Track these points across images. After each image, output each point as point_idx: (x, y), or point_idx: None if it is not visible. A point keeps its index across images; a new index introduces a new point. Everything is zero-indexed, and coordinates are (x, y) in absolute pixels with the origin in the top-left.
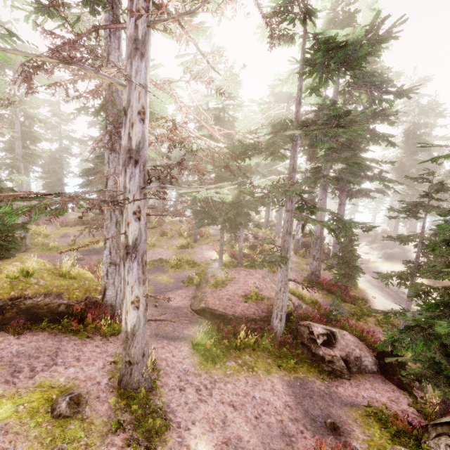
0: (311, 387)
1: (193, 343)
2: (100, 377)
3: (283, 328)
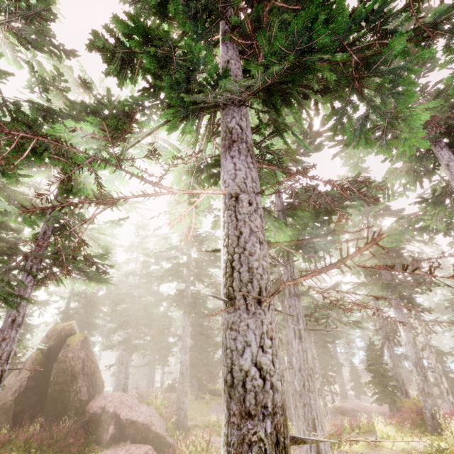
0: None
1: None
2: None
3: None
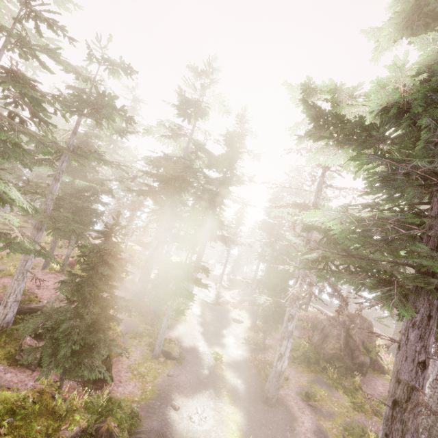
0: None
1: None
2: None
3: (10, 317)
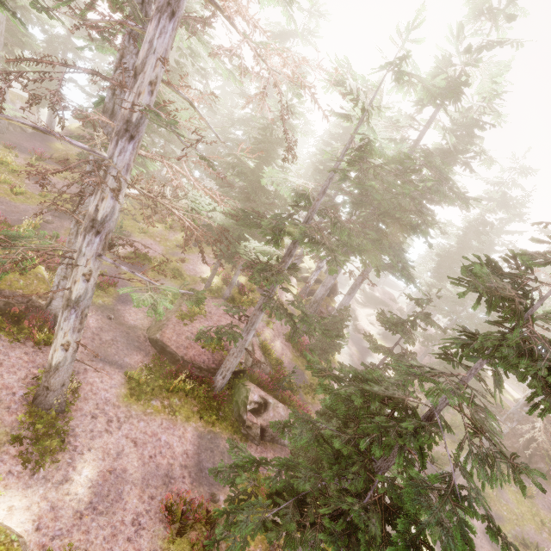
0: (219, 442)
1: (126, 375)
2: (17, 388)
3: (224, 384)
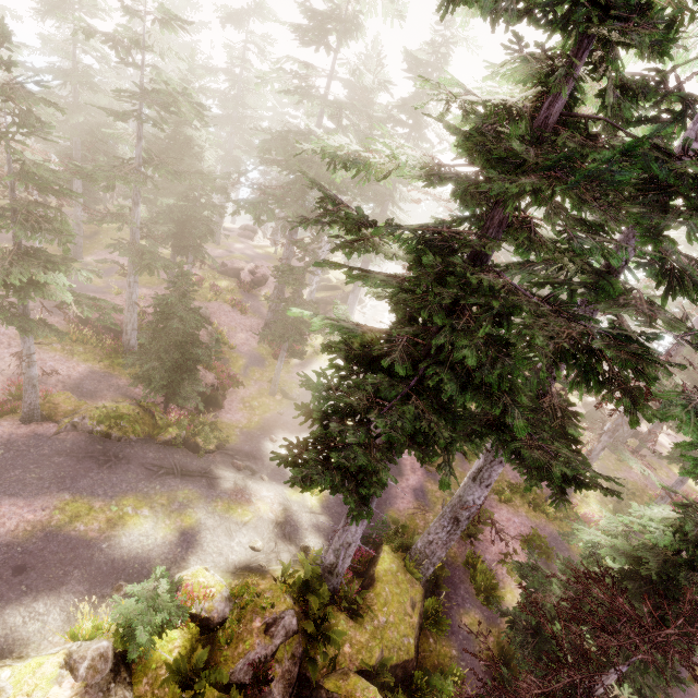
0: (112, 380)
1: None
2: None
3: (134, 343)
